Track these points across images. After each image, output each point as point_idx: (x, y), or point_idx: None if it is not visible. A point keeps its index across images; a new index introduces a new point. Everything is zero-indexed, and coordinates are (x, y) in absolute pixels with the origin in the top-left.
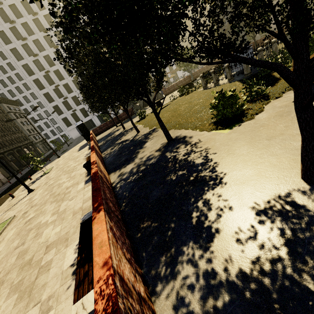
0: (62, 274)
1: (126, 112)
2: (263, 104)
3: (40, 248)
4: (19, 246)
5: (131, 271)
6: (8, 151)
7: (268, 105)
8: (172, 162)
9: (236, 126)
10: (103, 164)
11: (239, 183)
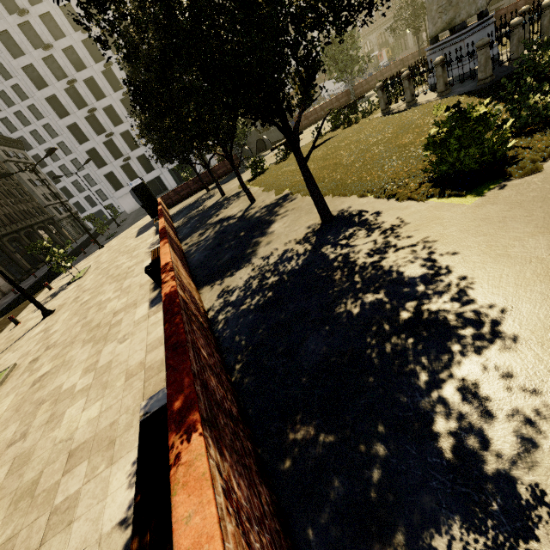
0: (98, 546)
1: (229, 159)
2: None
3: (57, 457)
4: (17, 440)
5: None
6: (9, 235)
7: None
8: (342, 270)
9: (493, 188)
10: (186, 266)
11: None
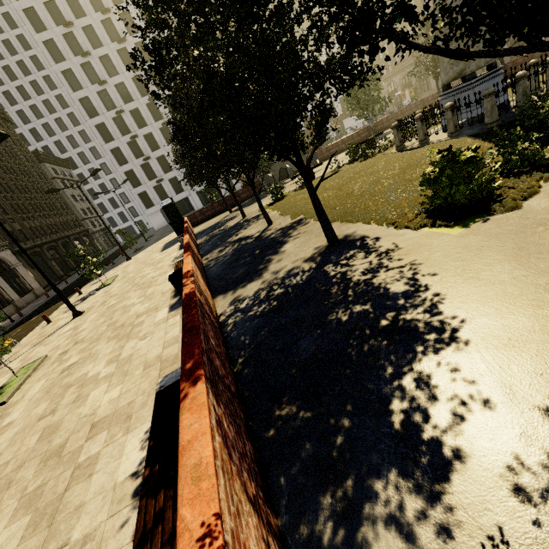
0: (113, 491)
1: (251, 185)
2: (537, 181)
3: (81, 427)
4: (47, 414)
5: (260, 534)
6: (49, 244)
7: (548, 183)
8: (339, 285)
9: (478, 221)
10: (204, 277)
11: (501, 346)
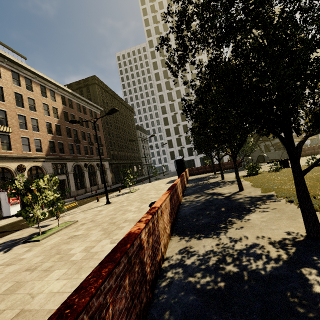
0: None
1: (233, 158)
2: None
3: (17, 306)
4: (31, 269)
5: None
6: (124, 164)
7: None
8: None
9: None
10: (174, 213)
11: None
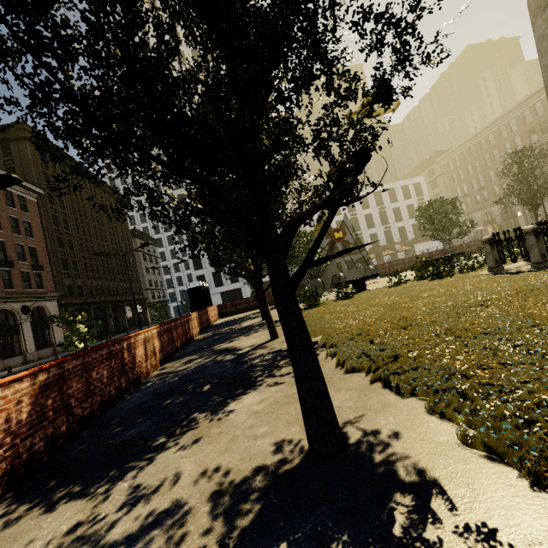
0: None
1: (257, 276)
2: None
3: None
4: None
5: None
6: (100, 303)
7: None
8: None
9: None
10: (69, 419)
11: None
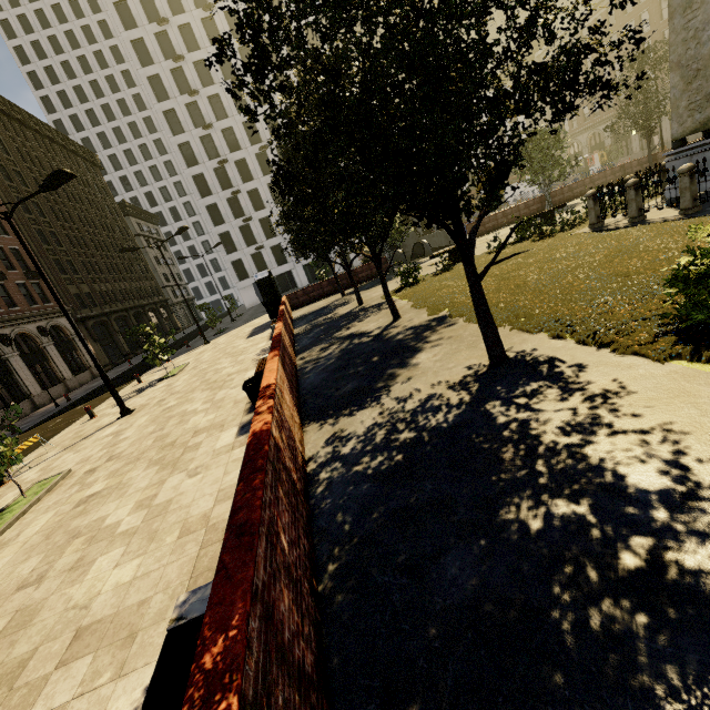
0: None
1: (375, 262)
2: None
3: (61, 631)
4: (30, 582)
5: None
6: (118, 313)
7: None
8: (517, 446)
9: None
10: (295, 389)
11: None
